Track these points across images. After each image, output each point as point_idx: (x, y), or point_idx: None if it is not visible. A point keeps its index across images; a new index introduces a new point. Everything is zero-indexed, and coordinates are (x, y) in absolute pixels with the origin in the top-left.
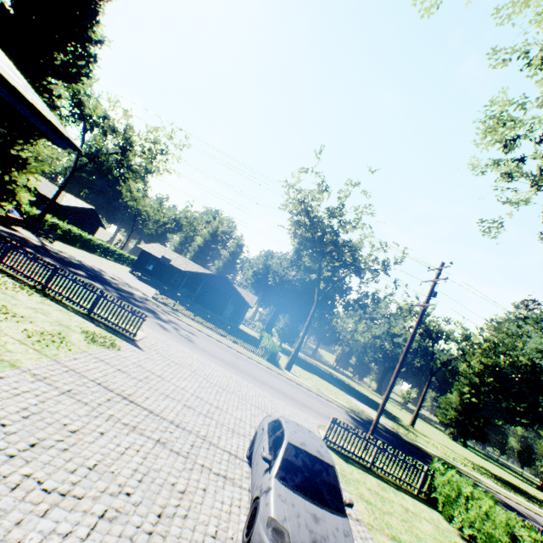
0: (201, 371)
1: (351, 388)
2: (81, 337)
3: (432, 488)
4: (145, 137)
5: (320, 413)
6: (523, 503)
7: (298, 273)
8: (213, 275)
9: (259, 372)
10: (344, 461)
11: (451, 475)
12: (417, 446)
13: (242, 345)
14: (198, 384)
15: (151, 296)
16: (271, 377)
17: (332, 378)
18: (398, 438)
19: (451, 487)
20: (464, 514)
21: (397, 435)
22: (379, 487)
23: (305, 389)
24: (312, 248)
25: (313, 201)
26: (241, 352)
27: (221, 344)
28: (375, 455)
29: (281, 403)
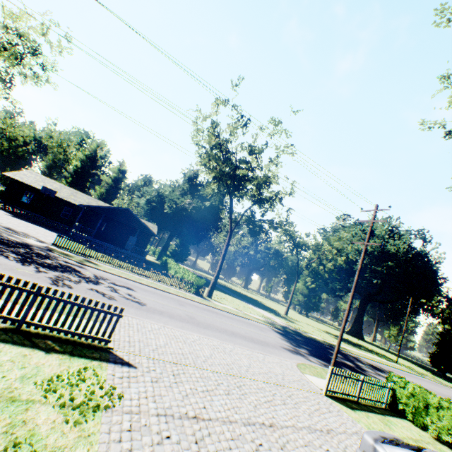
0: (197, 358)
1: (238, 292)
2: (51, 414)
3: (397, 400)
4: (3, 23)
5: (275, 346)
6: (367, 356)
7: (193, 201)
8: (114, 208)
9: (209, 317)
10: (352, 410)
11: (412, 388)
12: (314, 339)
13: (168, 283)
14: (222, 392)
15: (47, 241)
16: (218, 318)
17: (224, 288)
18: (304, 337)
19: (418, 399)
20: (440, 423)
21: (301, 334)
22: (386, 426)
23: (238, 317)
24: (221, 181)
25: (231, 136)
26: (176, 294)
27: (155, 290)
28: (360, 389)
29: (261, 356)
